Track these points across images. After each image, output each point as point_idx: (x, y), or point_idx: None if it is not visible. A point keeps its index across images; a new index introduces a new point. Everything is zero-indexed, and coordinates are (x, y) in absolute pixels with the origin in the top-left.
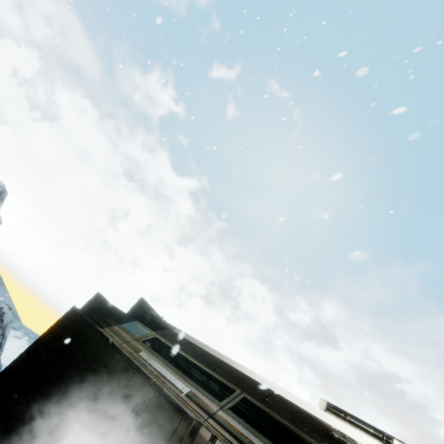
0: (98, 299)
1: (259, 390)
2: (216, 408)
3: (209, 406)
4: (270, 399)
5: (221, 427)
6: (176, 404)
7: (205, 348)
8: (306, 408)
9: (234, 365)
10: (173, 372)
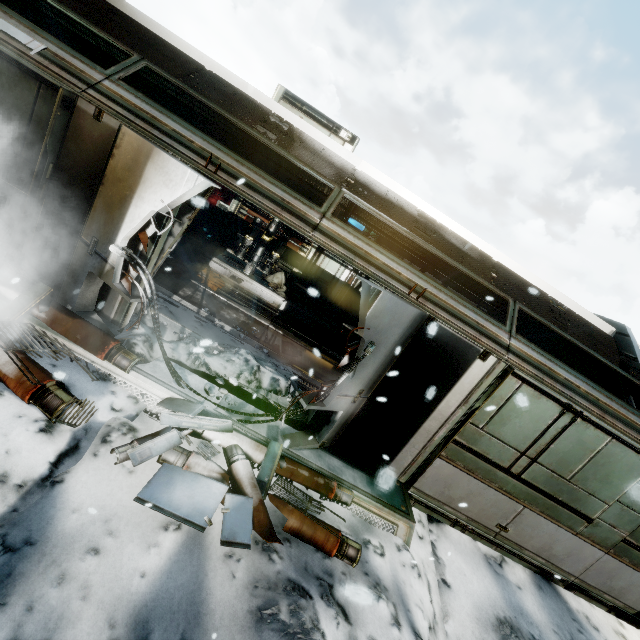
0: None
1: (180, 64)
2: (98, 78)
3: (86, 74)
4: (196, 76)
5: (110, 101)
6: (21, 66)
7: None
8: (247, 92)
9: (140, 19)
10: None
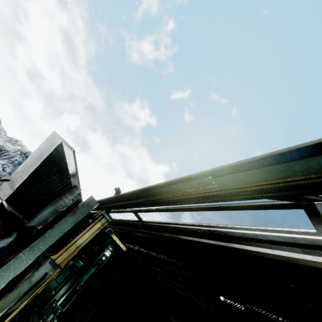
0: None
1: None
2: None
3: None
4: None
5: None
6: None
7: None
8: None
9: None
10: None
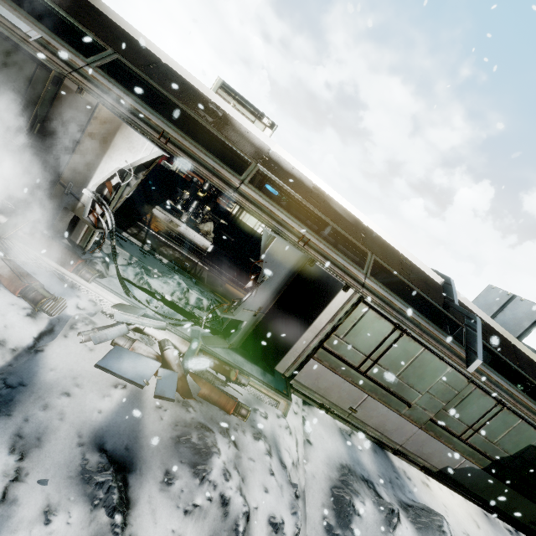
0: None
1: (142, 56)
2: (81, 64)
3: (72, 60)
4: (154, 67)
5: (89, 83)
6: (24, 50)
7: None
8: (193, 83)
9: (112, 16)
10: (5, 5)
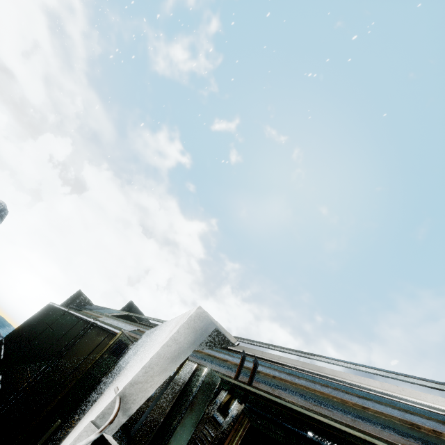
0: (78, 297)
1: None
2: None
3: None
4: None
5: None
6: (107, 327)
7: None
8: None
9: None
10: (126, 324)
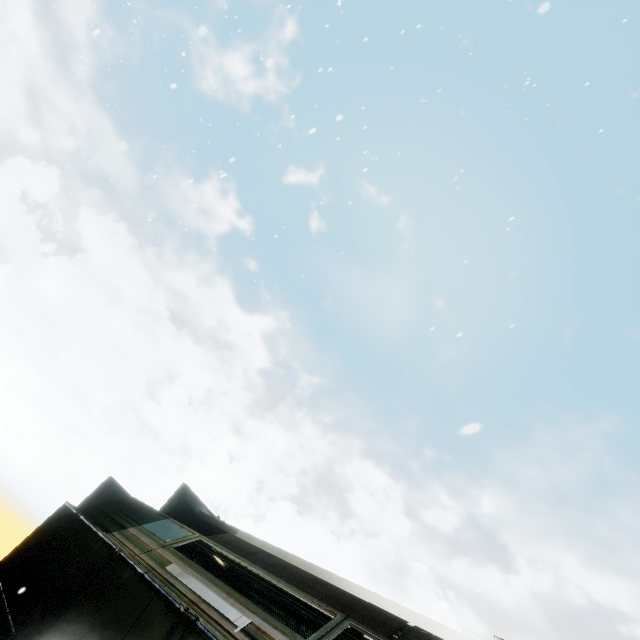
0: (108, 488)
1: (380, 622)
2: None
3: None
4: (400, 635)
5: None
6: None
7: (286, 559)
8: None
9: (337, 582)
10: (222, 594)
